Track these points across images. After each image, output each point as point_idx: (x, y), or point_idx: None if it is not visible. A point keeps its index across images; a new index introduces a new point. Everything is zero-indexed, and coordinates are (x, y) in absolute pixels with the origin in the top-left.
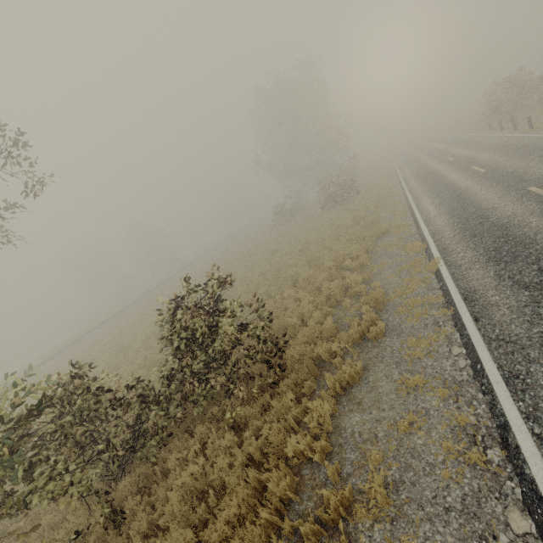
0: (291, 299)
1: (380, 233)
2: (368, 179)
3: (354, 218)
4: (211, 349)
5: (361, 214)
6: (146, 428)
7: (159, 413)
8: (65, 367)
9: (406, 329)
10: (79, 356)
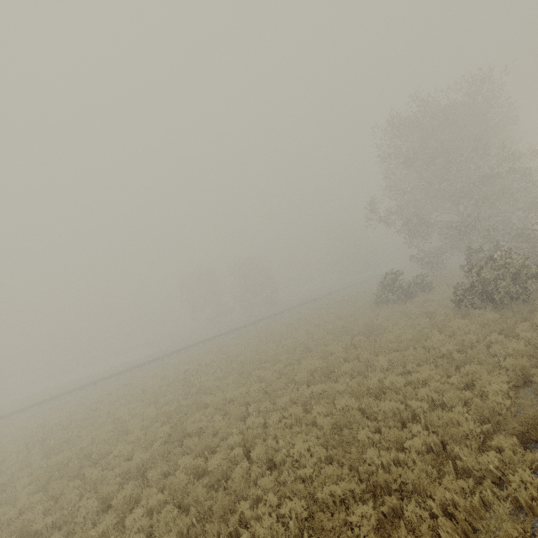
0: None
1: None
2: None
3: (523, 375)
4: None
5: None
6: None
7: None
8: (57, 417)
9: None
10: (85, 404)
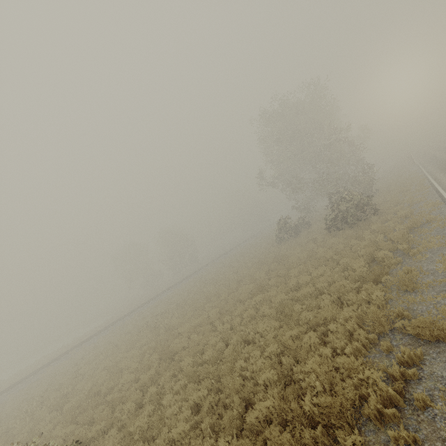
0: None
1: (437, 337)
2: (390, 192)
3: (371, 257)
4: None
5: (382, 256)
6: None
7: None
8: (39, 389)
9: None
10: (61, 373)
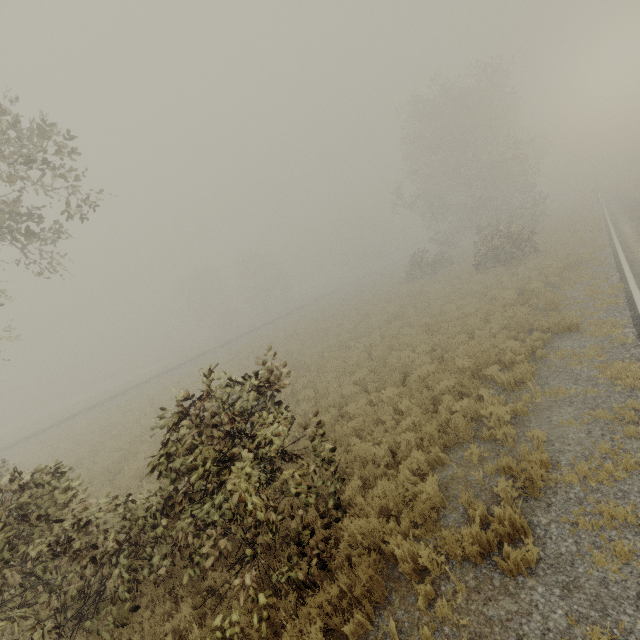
0: (389, 407)
1: (562, 328)
2: (557, 231)
3: (521, 290)
4: (207, 504)
5: (533, 286)
6: (119, 572)
7: (125, 570)
8: (138, 404)
9: (588, 582)
10: (156, 394)
